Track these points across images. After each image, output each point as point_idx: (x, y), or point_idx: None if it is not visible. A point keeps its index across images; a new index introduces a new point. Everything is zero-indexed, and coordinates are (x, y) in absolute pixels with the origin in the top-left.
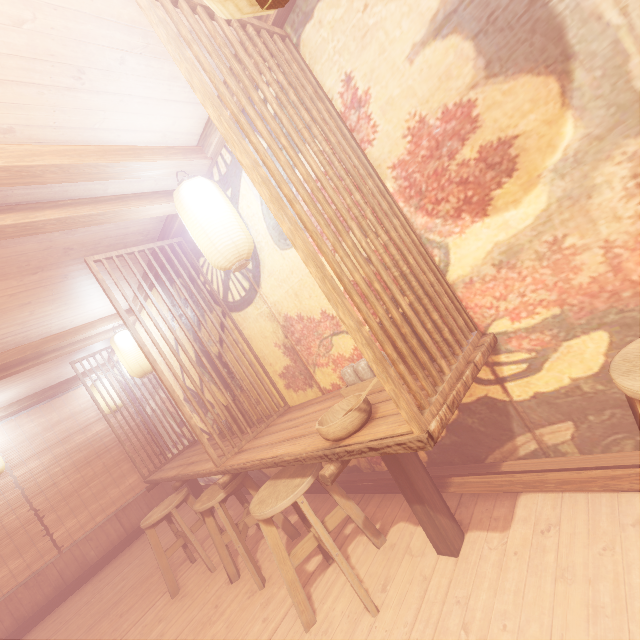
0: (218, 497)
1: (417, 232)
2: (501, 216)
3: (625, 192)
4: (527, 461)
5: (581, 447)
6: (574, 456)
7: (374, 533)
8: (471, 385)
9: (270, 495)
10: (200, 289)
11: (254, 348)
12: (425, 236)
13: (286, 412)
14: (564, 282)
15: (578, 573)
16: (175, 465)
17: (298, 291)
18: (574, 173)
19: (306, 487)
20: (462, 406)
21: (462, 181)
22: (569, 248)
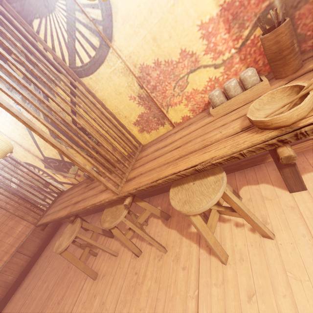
0: (123, 214)
1: None
2: None
3: None
4: None
5: None
6: None
7: (237, 197)
8: None
9: (191, 196)
10: (40, 61)
11: (108, 107)
12: None
13: (144, 148)
14: None
15: None
16: (58, 209)
17: (157, 34)
18: None
19: (226, 179)
20: None
21: None
22: None
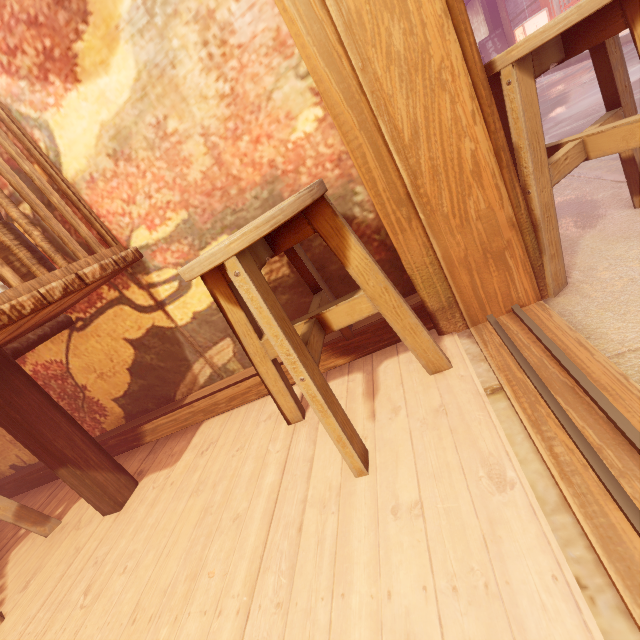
0: None
1: (2, 100)
2: (95, 84)
3: (202, 64)
4: (207, 388)
5: (243, 361)
6: (240, 372)
7: (37, 521)
8: (136, 315)
9: None
10: None
11: None
12: (15, 108)
13: None
14: (181, 178)
15: (210, 481)
16: None
17: None
18: (151, 30)
19: None
20: (136, 343)
21: (32, 20)
22: (174, 134)
